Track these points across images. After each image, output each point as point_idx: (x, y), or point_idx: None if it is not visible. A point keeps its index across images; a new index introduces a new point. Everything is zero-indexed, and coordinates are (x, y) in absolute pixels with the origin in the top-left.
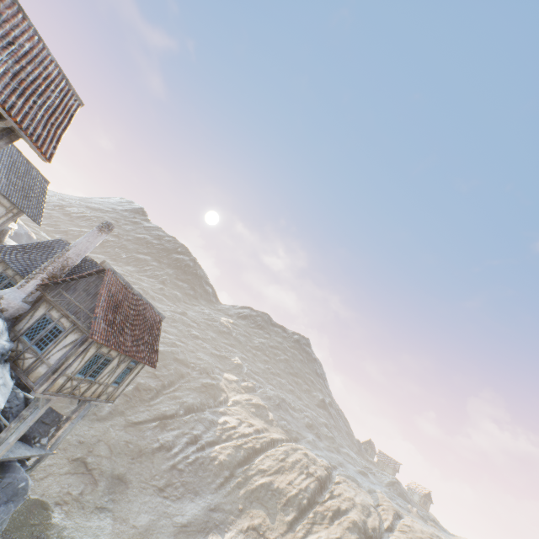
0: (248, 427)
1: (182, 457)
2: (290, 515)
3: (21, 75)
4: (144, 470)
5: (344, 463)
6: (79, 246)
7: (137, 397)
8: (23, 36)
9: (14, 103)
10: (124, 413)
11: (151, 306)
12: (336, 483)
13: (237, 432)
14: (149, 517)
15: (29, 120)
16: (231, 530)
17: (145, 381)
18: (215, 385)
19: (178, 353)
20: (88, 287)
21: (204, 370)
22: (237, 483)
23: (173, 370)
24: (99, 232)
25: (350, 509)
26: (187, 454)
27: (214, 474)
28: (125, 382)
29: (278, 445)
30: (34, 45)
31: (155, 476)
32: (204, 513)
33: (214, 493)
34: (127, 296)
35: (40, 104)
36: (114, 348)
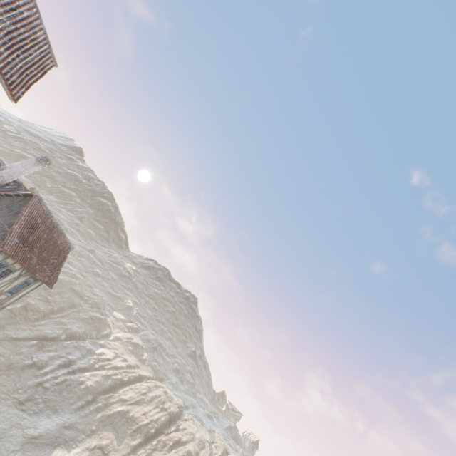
0: (121, 361)
1: (51, 377)
2: (137, 441)
3: (14, 34)
4: (9, 382)
5: (197, 406)
6: (14, 169)
7: (23, 316)
8: (24, 6)
9: (2, 53)
10: (4, 328)
11: (64, 236)
12: (184, 420)
13: (111, 364)
14: (1, 426)
15: (9, 68)
16: (78, 447)
17: (35, 302)
18: (102, 319)
19: (76, 284)
20: (11, 205)
21: (96, 305)
22: (97, 407)
23: (67, 299)
24: (37, 163)
25: (189, 441)
26: (57, 375)
27: (77, 396)
28: (19, 294)
29: (144, 381)
30: (32, 14)
31: (19, 389)
32: (57, 429)
33: (72, 413)
34: (45, 222)
35: (22, 57)
36: (20, 261)
